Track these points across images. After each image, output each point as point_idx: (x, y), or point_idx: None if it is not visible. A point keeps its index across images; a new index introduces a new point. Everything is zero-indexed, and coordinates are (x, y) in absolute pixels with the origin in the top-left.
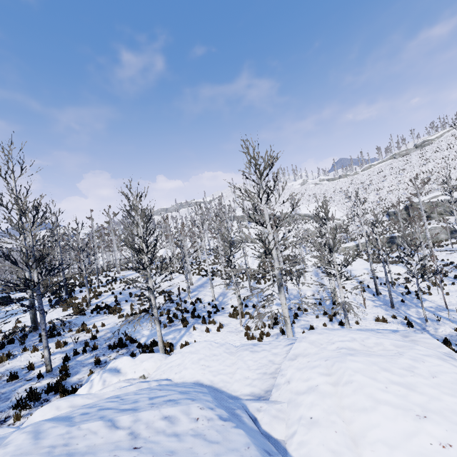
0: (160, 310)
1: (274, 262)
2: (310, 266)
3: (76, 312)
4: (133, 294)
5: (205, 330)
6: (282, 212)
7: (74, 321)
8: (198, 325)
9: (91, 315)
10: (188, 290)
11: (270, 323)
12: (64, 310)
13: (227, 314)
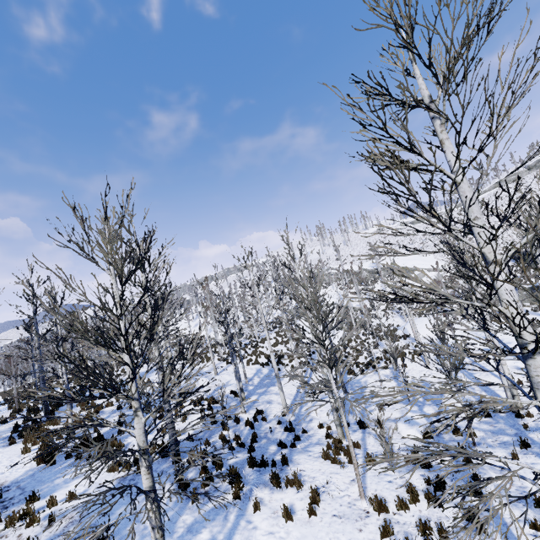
0: (192, 441)
1: (531, 363)
2: (424, 340)
3: (39, 458)
4: (153, 407)
5: (281, 512)
6: (361, 266)
7: (25, 484)
8: (264, 493)
9: (65, 462)
10: (242, 394)
11: (420, 480)
12: (24, 452)
13: (316, 449)
